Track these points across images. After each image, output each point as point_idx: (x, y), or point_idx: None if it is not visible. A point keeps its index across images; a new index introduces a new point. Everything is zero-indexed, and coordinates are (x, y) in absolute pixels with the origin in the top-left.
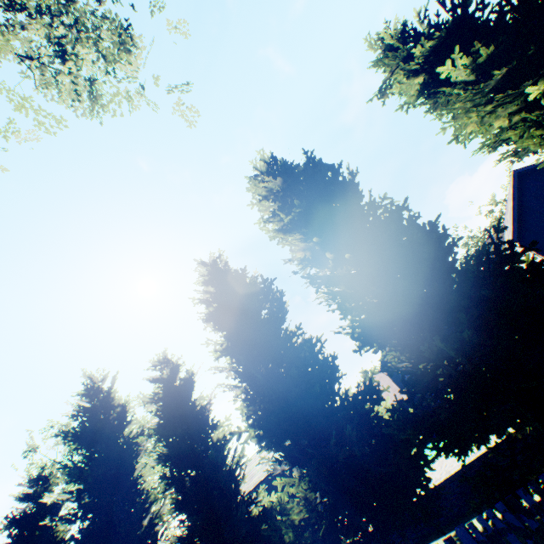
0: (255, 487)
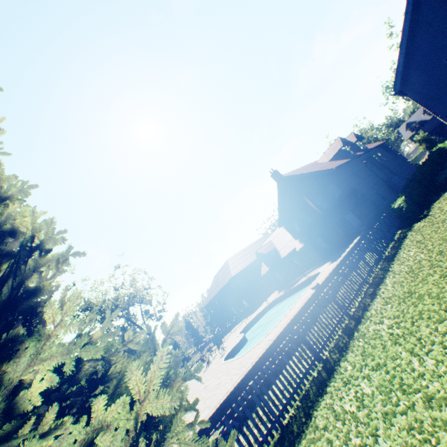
0: (217, 293)
